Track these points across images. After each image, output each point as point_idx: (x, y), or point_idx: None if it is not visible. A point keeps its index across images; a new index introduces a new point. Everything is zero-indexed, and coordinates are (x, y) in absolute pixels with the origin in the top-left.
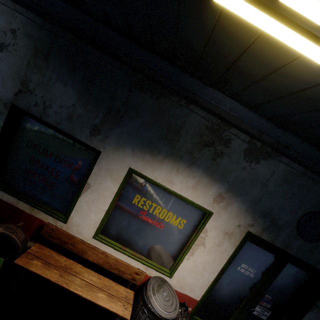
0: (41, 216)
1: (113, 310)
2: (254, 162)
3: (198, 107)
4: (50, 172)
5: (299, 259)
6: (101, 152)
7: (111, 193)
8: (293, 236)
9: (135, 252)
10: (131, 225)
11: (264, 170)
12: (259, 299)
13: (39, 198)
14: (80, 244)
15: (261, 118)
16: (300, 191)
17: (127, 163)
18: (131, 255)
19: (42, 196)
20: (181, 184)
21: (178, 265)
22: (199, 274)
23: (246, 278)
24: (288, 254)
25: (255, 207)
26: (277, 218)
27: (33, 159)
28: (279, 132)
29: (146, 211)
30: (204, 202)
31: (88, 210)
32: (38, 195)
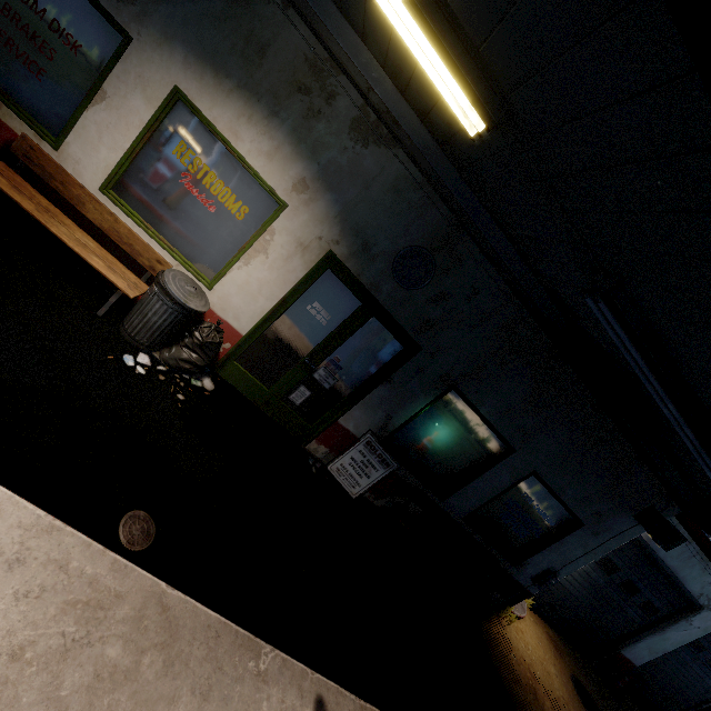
0: (14, 125)
1: (111, 279)
2: (361, 144)
3: (301, 18)
4: (38, 46)
5: (386, 311)
6: (133, 40)
7: (140, 122)
8: (386, 275)
9: (165, 239)
10: (165, 191)
11: (371, 162)
12: (325, 357)
13: (13, 90)
14: (76, 187)
15: (377, 66)
16: (410, 211)
17: (173, 76)
18: (156, 238)
19: (20, 90)
20: (252, 144)
21: (223, 273)
22: (252, 296)
23: (316, 325)
24: (374, 299)
25: (347, 217)
26: (372, 242)
27: (9, 10)
28: (395, 98)
29: (192, 174)
30: (280, 185)
31: (97, 140)
32: (11, 85)
